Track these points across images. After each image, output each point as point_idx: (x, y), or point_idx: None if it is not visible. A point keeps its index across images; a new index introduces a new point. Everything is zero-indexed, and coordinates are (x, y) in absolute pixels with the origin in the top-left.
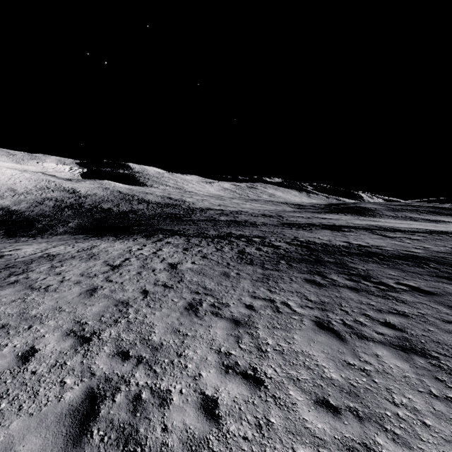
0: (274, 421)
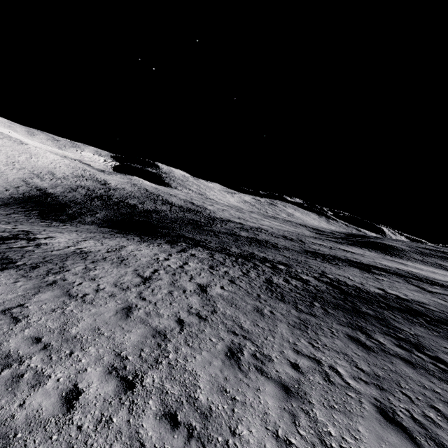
0: None
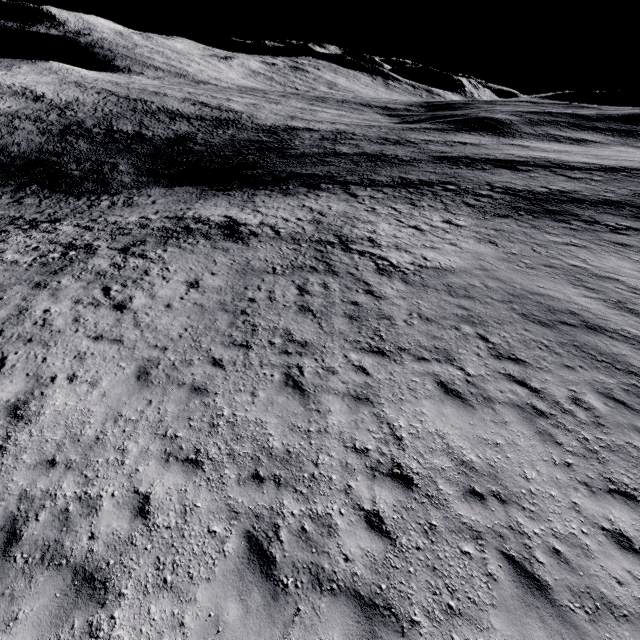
0: (629, 275)
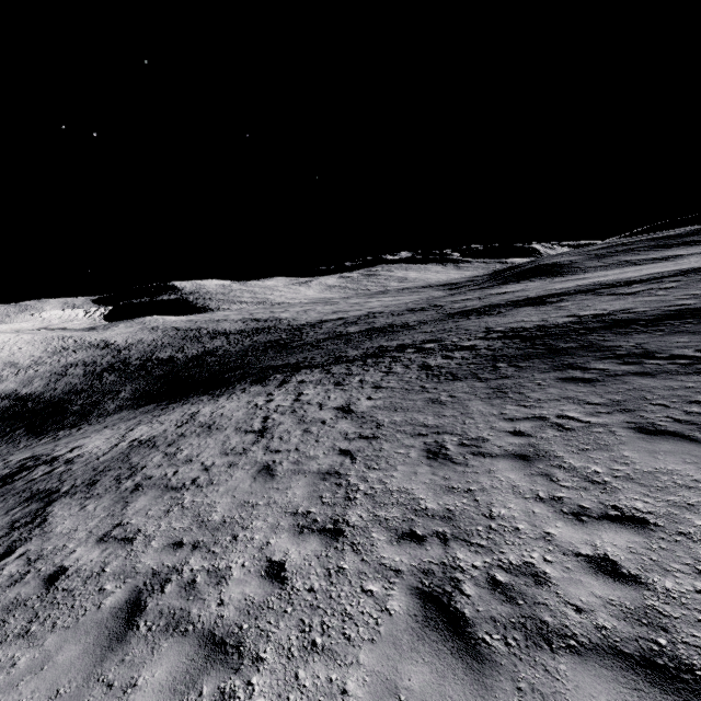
0: None
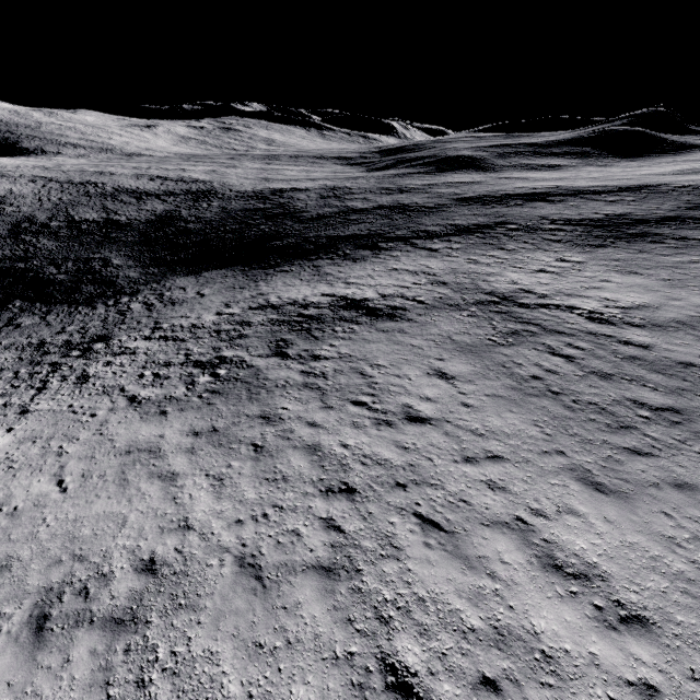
0: None
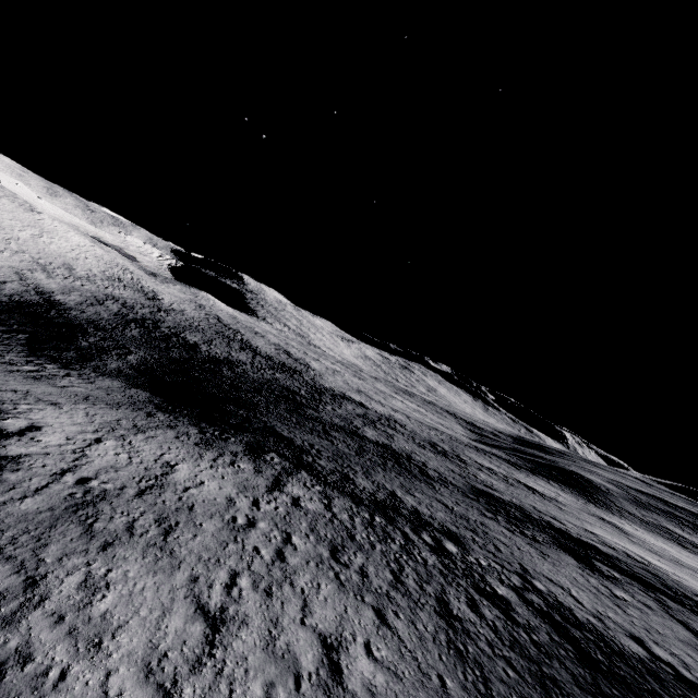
0: None
